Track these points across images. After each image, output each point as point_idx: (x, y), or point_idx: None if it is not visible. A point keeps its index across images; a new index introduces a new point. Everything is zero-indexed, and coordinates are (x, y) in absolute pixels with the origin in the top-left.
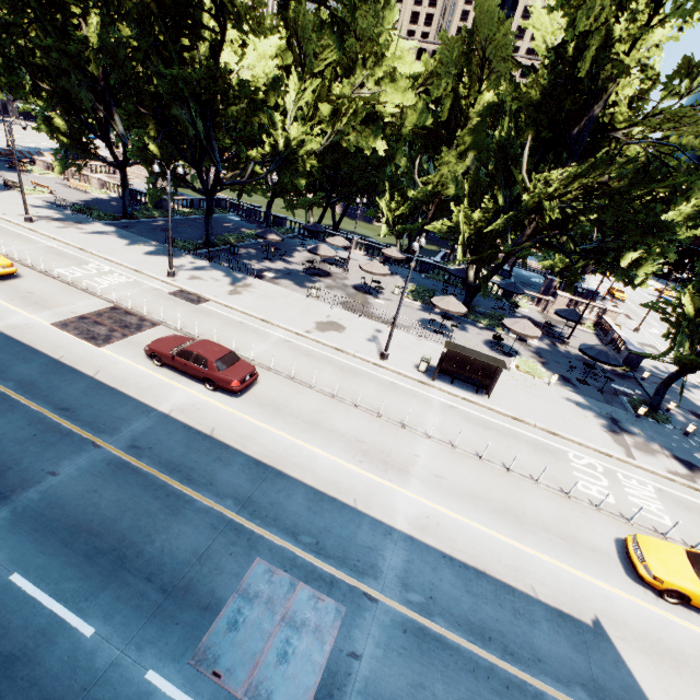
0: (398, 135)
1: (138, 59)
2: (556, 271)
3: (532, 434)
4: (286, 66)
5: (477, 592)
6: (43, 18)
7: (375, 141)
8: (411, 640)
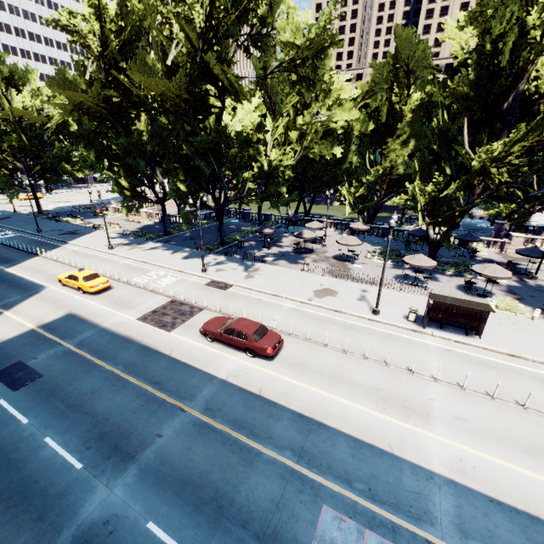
0: (348, 140)
1: (173, 135)
2: (503, 216)
3: (533, 369)
4: (261, 113)
5: (538, 539)
6: (116, 125)
7: (332, 148)
8: None
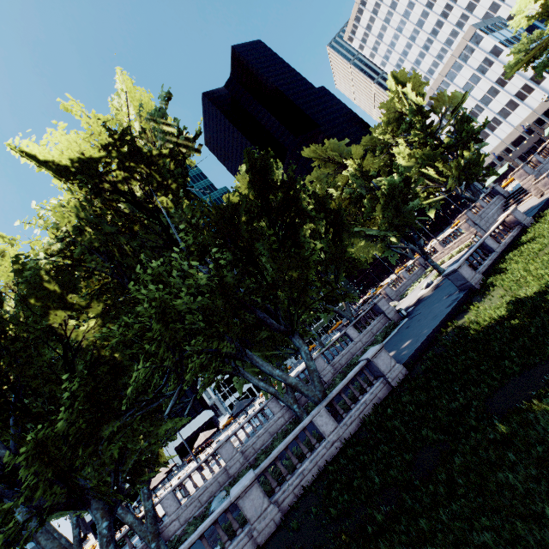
0: None
1: None
2: None
3: None
4: None
5: None
6: None
7: None
8: None
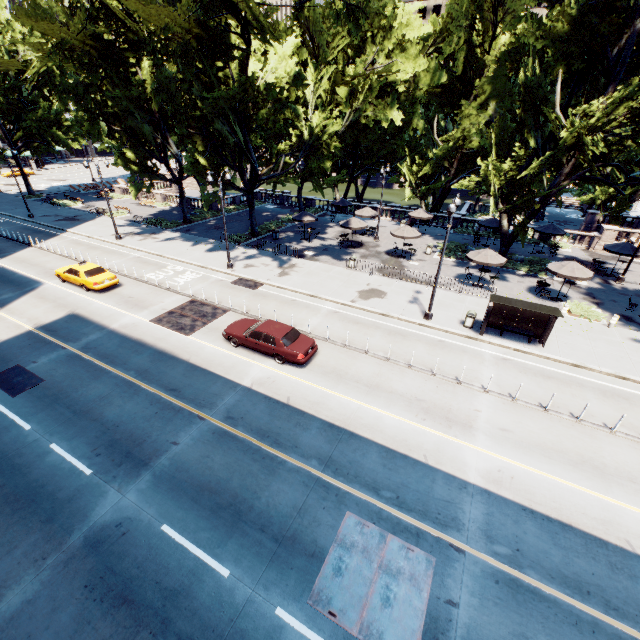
0: (413, 99)
1: (185, 89)
2: (597, 204)
3: (598, 381)
4: (301, 61)
5: (565, 545)
6: (111, 74)
7: (392, 111)
8: (505, 591)
